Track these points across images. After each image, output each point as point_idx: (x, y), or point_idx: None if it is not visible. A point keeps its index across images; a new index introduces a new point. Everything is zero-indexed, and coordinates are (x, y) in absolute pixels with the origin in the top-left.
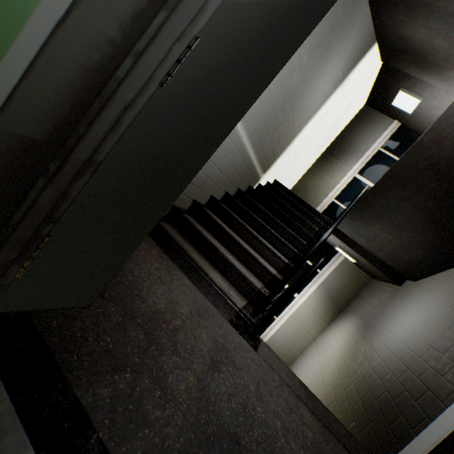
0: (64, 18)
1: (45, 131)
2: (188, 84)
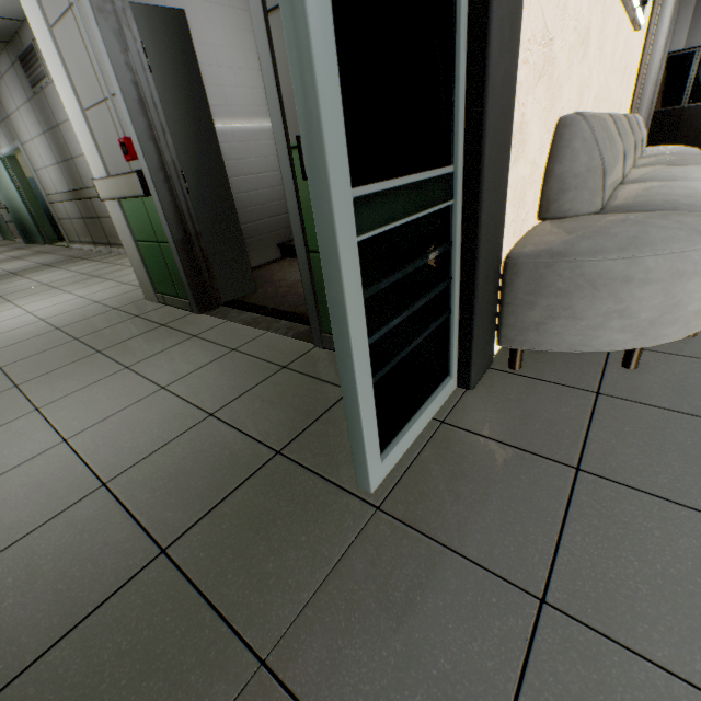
0: (163, 209)
1: (182, 235)
2: (195, 184)
